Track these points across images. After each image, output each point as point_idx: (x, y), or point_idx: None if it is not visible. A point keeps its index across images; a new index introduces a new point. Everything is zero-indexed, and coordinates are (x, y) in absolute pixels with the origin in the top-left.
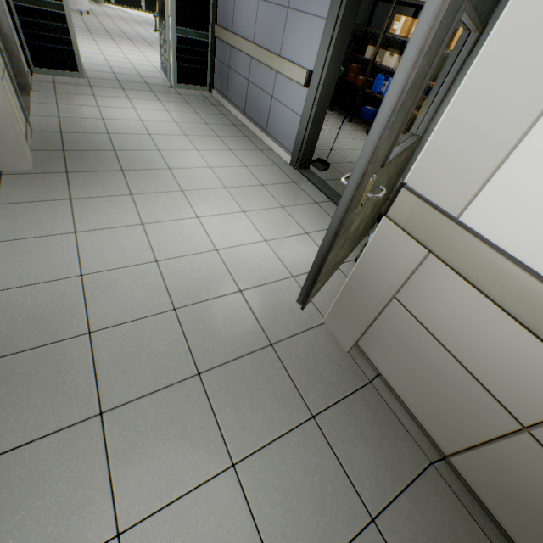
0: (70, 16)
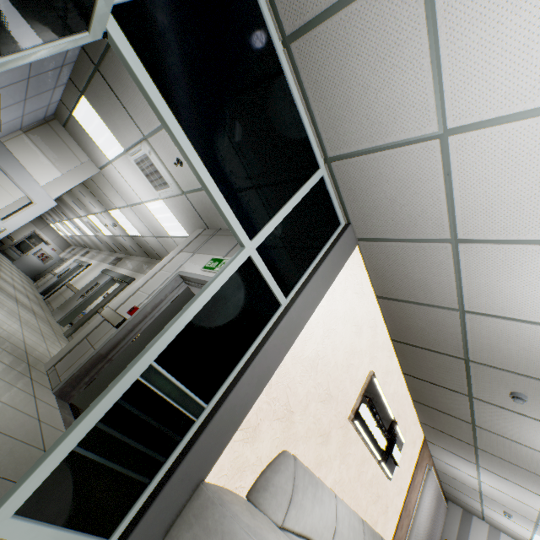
0: (127, 371)
